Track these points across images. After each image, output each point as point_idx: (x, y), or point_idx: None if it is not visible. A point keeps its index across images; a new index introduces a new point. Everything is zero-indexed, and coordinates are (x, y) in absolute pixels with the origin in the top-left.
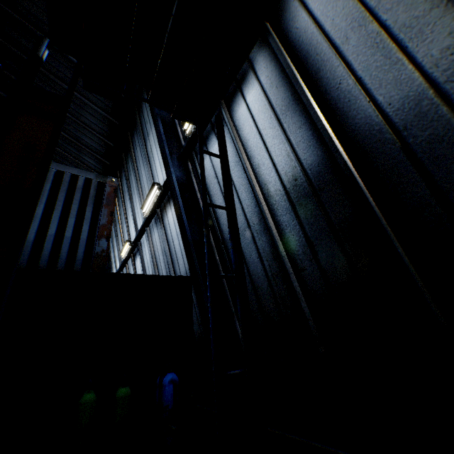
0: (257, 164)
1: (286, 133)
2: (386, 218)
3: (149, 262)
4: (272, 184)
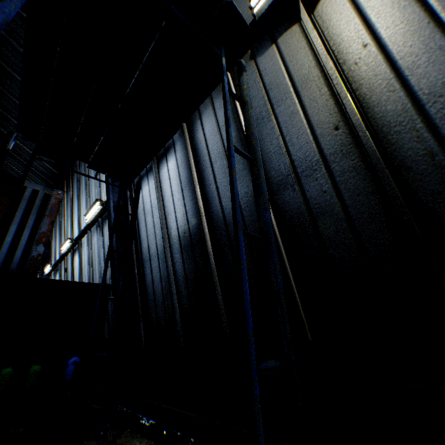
0: (168, 213)
1: (185, 200)
2: (217, 272)
3: (86, 261)
4: (174, 230)
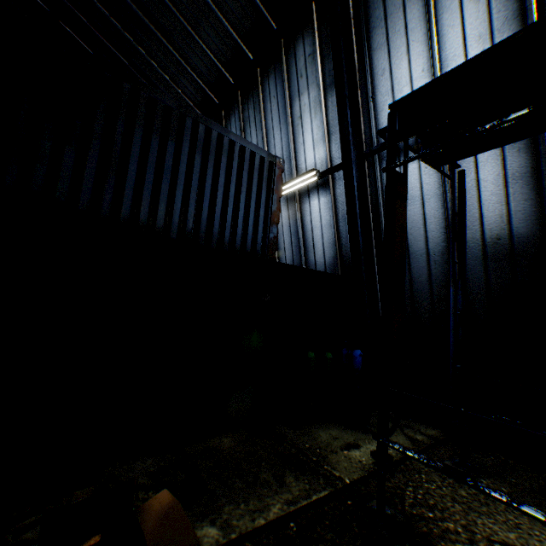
0: None
1: (508, 197)
2: None
3: None
4: (471, 232)
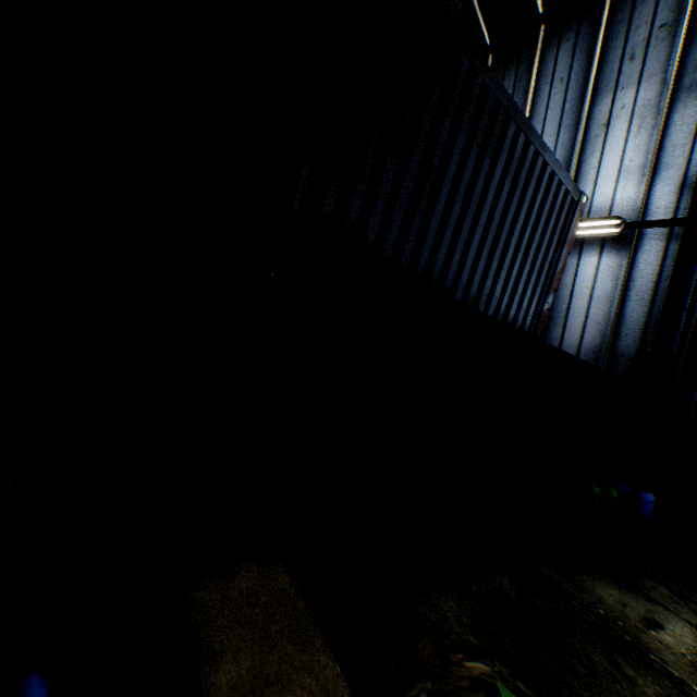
0: None
1: None
2: None
3: None
4: None
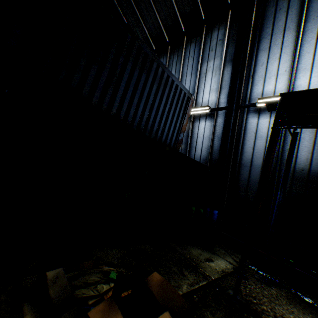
0: (286, 149)
1: (313, 151)
2: None
3: None
4: None
